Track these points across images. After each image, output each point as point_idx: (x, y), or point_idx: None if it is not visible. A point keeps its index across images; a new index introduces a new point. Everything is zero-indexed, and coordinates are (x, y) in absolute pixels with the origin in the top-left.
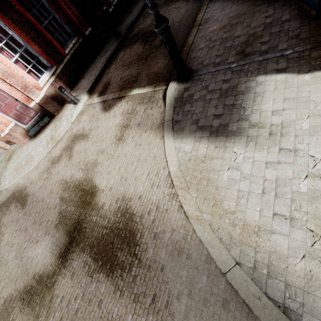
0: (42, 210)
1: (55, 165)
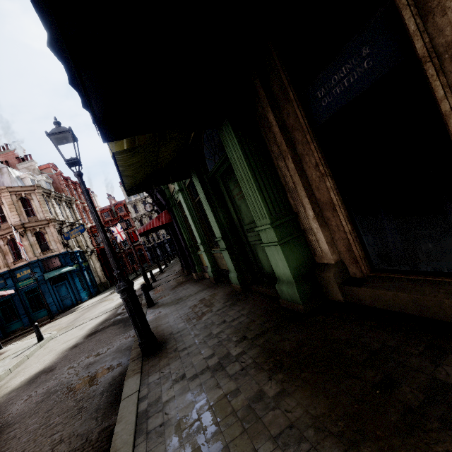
0: (88, 310)
1: (61, 323)
